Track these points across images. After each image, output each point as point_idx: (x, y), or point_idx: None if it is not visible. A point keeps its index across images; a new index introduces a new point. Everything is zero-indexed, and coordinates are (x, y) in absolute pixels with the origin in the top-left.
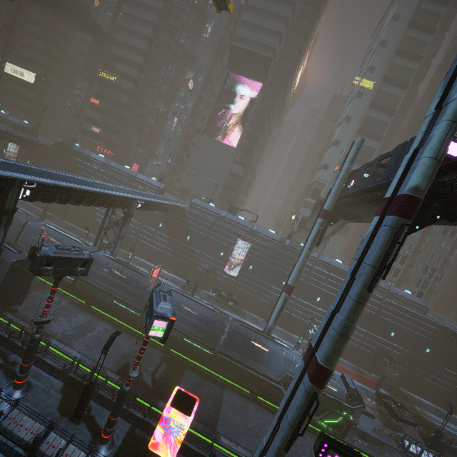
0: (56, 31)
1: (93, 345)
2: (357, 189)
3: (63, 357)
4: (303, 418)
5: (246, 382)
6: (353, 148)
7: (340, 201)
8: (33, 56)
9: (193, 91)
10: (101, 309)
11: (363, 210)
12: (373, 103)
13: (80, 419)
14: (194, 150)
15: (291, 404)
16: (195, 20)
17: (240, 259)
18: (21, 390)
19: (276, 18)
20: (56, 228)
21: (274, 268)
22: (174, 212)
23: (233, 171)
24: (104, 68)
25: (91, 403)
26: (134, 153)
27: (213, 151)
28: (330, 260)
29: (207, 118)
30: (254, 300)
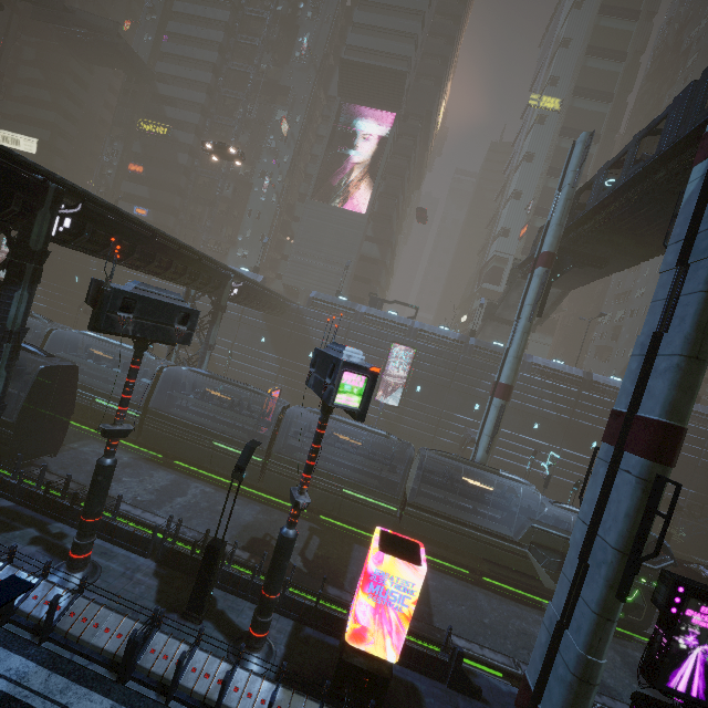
0: (65, 74)
1: (189, 514)
2: (607, 193)
3: (142, 531)
4: (646, 527)
5: (458, 556)
6: (577, 150)
7: (568, 236)
8: (32, 113)
9: (289, 138)
10: (191, 463)
11: (613, 237)
12: (564, 128)
13: (202, 613)
14: (300, 225)
15: (606, 517)
16: (280, 35)
17: (399, 378)
18: (83, 574)
19: (406, 14)
20: (100, 336)
21: (457, 384)
22: (284, 316)
23: (364, 252)
24: (147, 118)
25: (213, 592)
26: (205, 241)
27: (331, 224)
28: (546, 361)
29: (315, 175)
30: (431, 442)
